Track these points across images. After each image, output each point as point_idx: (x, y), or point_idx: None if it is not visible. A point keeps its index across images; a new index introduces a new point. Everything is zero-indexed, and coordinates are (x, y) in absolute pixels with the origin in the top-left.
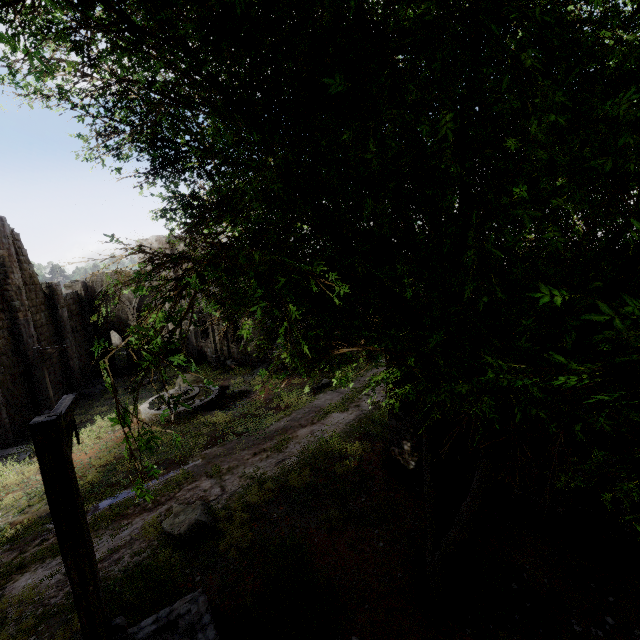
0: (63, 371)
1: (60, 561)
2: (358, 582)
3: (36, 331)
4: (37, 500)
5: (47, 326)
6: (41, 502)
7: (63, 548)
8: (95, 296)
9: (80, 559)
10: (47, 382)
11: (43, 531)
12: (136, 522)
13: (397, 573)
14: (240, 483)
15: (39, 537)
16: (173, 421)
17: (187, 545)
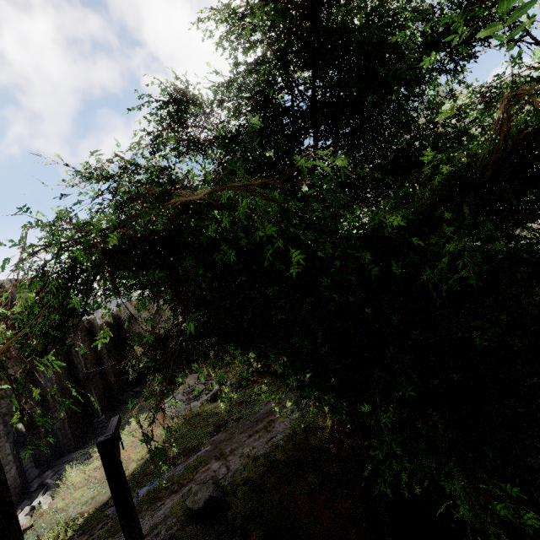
0: (104, 384)
1: (117, 539)
2: (333, 534)
3: (83, 357)
4: (96, 493)
5: (90, 352)
6: (99, 494)
7: (122, 522)
8: (121, 321)
9: (132, 529)
10: (94, 397)
11: (103, 517)
12: (167, 503)
13: (362, 524)
14: (240, 462)
15: (101, 522)
16: (187, 415)
17: (205, 517)
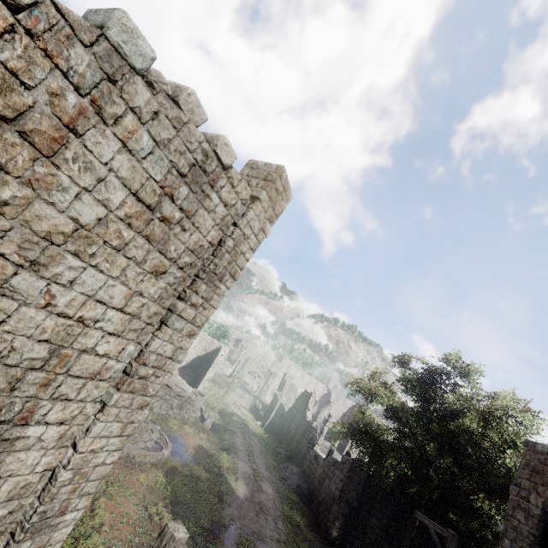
0: None
1: None
2: None
3: None
4: None
5: None
6: None
7: None
8: None
9: None
10: None
11: None
12: None
13: None
14: (281, 547)
15: None
16: (157, 466)
17: None
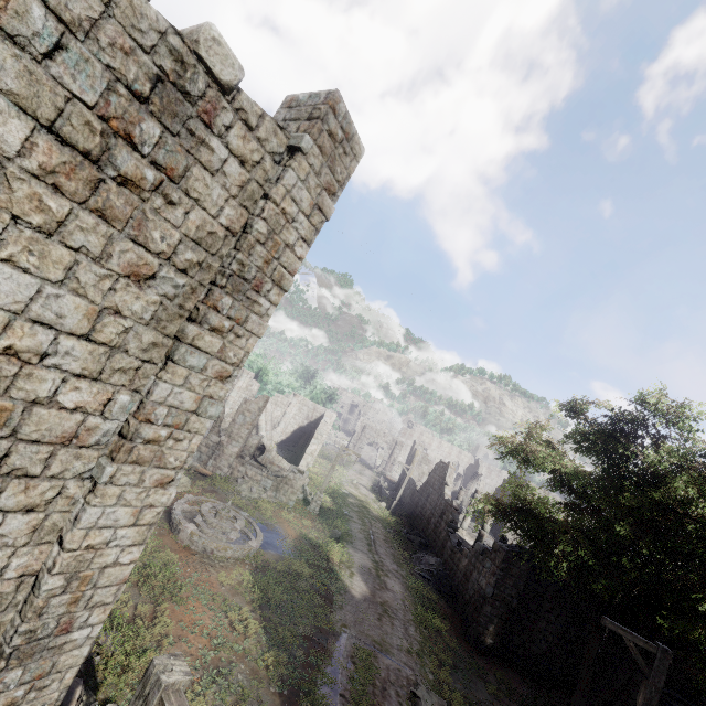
0: None
1: None
2: None
3: None
4: (246, 698)
5: None
6: (248, 701)
7: None
8: None
9: None
10: None
11: None
12: None
13: None
14: (413, 660)
15: None
16: (243, 561)
17: None
